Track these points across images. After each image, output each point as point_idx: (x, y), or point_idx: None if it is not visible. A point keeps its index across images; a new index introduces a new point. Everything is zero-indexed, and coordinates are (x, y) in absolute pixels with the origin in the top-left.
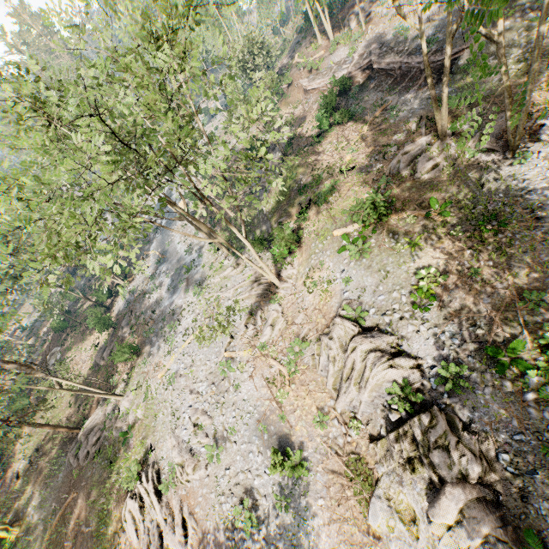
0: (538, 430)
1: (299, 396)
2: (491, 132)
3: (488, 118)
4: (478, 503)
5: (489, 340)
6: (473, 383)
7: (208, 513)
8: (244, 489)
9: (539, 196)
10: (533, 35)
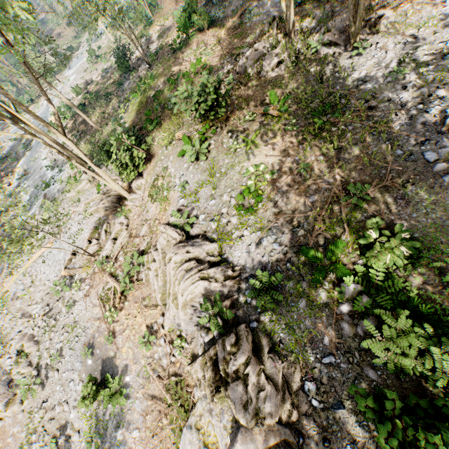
0: (350, 349)
1: (131, 315)
2: (336, 25)
3: (334, 15)
4: (275, 448)
5: (310, 243)
6: (289, 294)
7: None
8: (59, 424)
9: (374, 86)
10: None
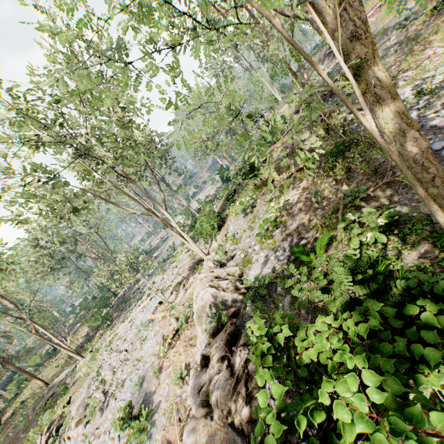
0: None
1: (178, 352)
2: None
3: None
4: None
5: (307, 248)
6: (280, 295)
7: None
8: None
9: None
10: (402, 36)
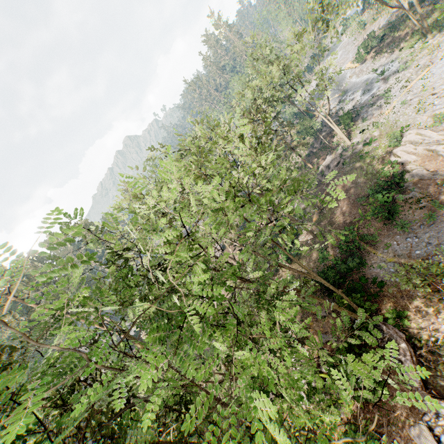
0: None
1: None
2: None
3: None
4: None
5: None
6: None
7: None
8: None
9: None
10: None
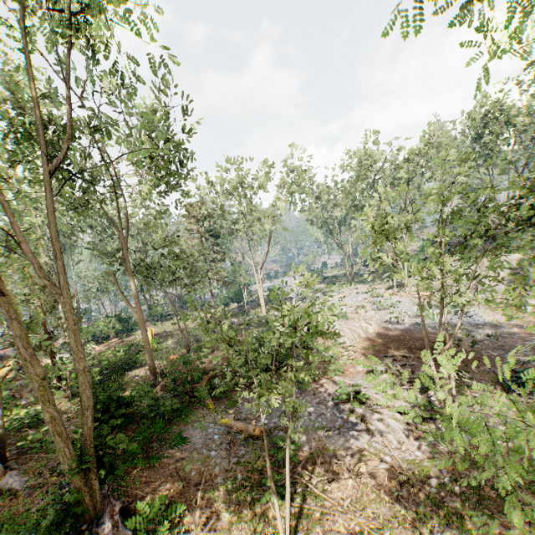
0: None
1: None
2: None
3: None
4: None
5: None
6: None
7: (385, 320)
8: (414, 315)
9: None
10: None
